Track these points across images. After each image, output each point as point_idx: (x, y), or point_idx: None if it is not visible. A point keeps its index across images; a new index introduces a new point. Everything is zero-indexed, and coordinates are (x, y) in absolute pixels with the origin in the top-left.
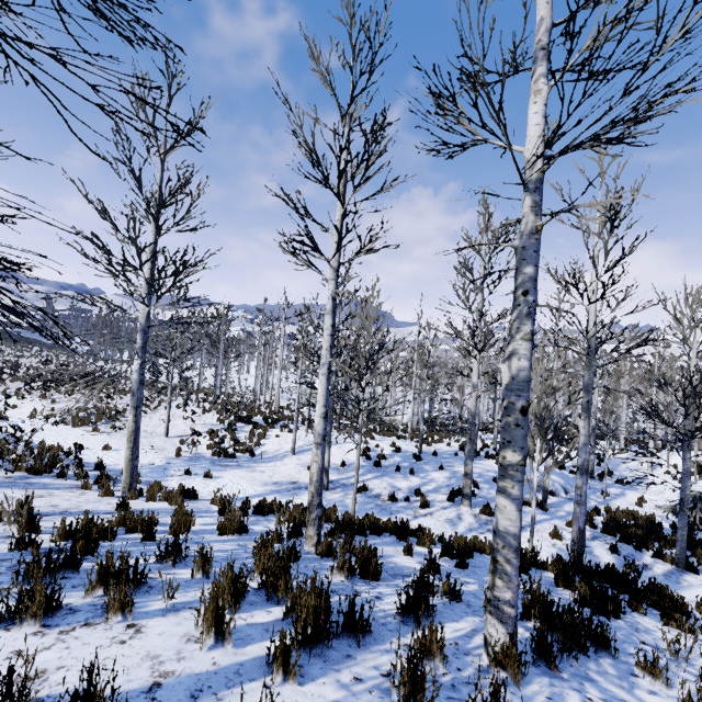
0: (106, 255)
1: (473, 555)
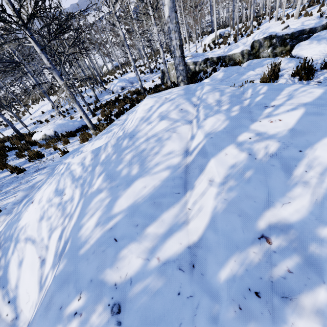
0: None
1: None
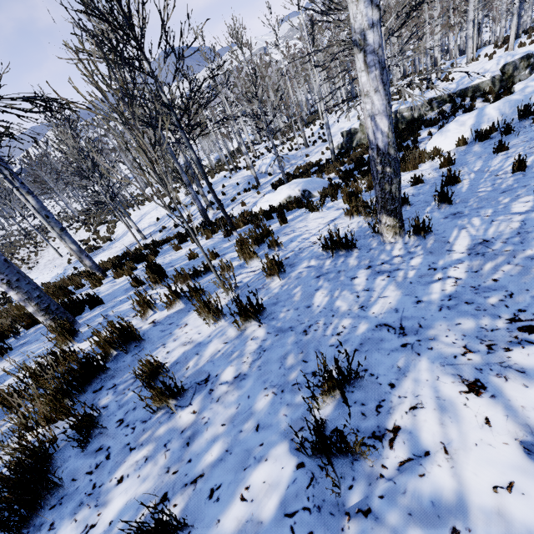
0: None
1: (169, 241)
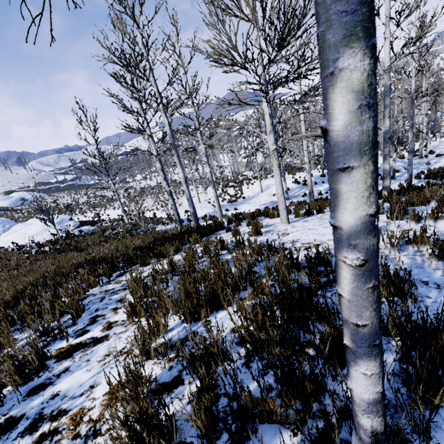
0: (186, 129)
1: None
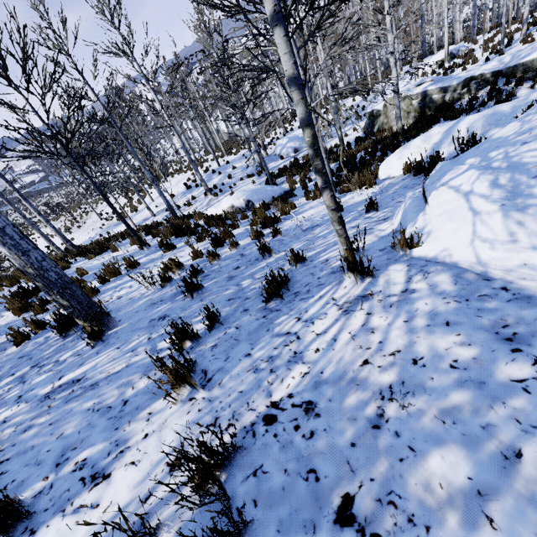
0: None
1: (143, 231)
